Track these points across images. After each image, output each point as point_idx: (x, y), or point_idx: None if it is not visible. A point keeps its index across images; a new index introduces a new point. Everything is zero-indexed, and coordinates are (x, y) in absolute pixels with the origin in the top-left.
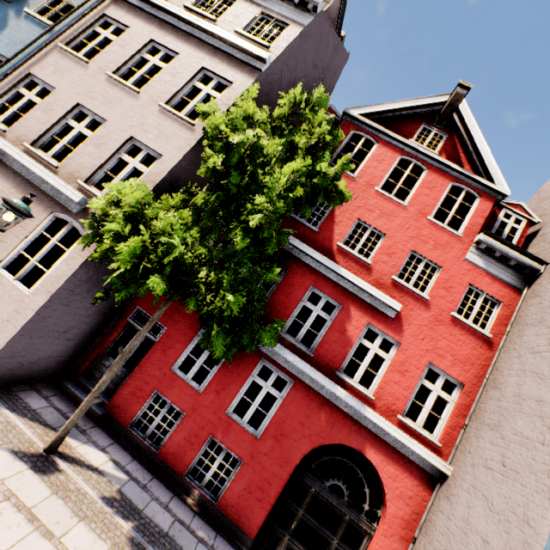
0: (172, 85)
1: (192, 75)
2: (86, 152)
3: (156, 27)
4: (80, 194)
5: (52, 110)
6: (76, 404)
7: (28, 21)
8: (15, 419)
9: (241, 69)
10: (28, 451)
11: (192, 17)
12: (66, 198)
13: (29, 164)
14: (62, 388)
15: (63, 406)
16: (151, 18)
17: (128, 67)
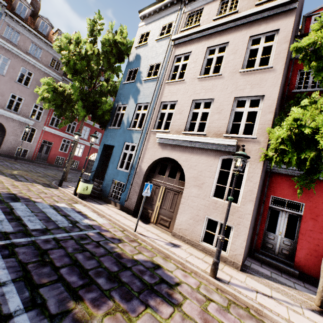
0: (237, 58)
1: (246, 45)
2: (215, 119)
3: (205, 41)
4: (233, 140)
5: (183, 110)
6: (275, 268)
7: (146, 83)
8: (277, 285)
9: (277, 18)
10: (314, 309)
11: (225, 19)
12: (223, 146)
13: (194, 139)
14: (258, 259)
15: (273, 270)
16: (199, 39)
17: (204, 68)
